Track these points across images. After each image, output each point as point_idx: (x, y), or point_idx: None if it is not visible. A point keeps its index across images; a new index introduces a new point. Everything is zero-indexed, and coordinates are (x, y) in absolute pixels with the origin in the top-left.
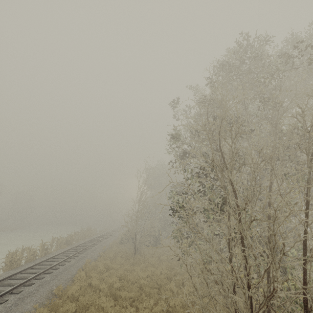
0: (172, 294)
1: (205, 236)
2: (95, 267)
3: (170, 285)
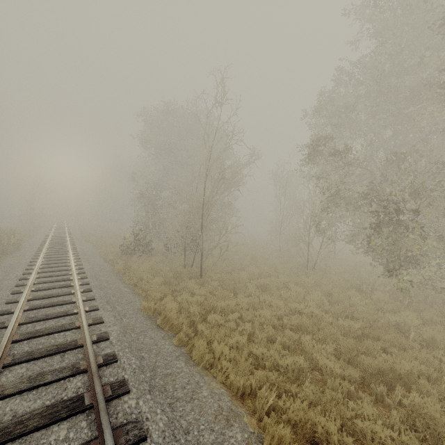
0: (444, 334)
1: (442, 233)
2: (192, 318)
3: (389, 318)
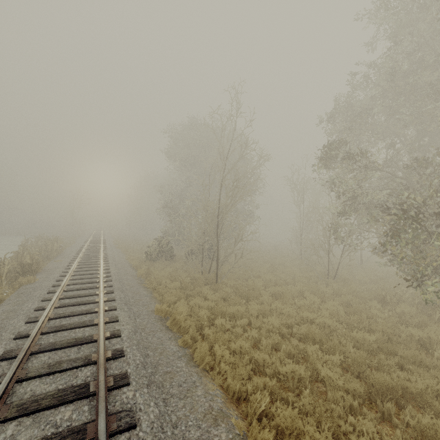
0: None
1: None
2: (200, 321)
3: (412, 332)
